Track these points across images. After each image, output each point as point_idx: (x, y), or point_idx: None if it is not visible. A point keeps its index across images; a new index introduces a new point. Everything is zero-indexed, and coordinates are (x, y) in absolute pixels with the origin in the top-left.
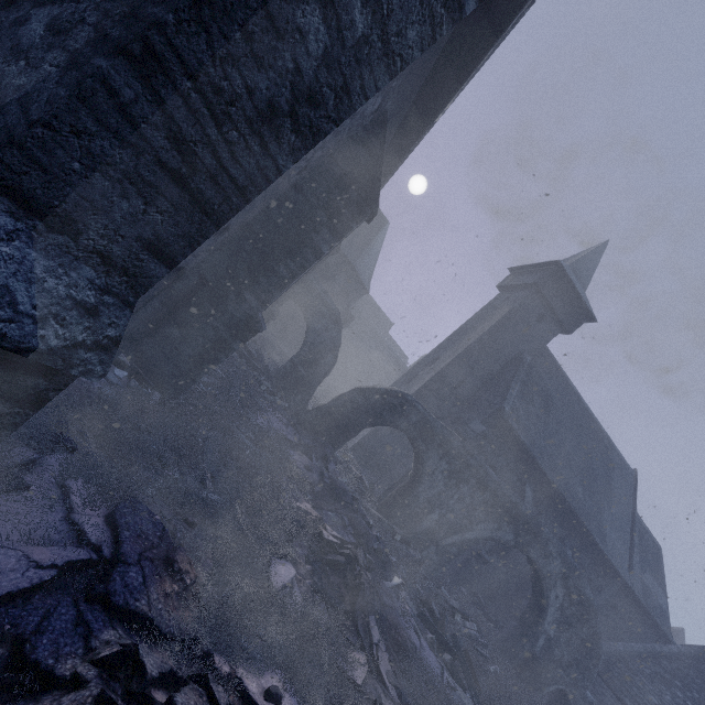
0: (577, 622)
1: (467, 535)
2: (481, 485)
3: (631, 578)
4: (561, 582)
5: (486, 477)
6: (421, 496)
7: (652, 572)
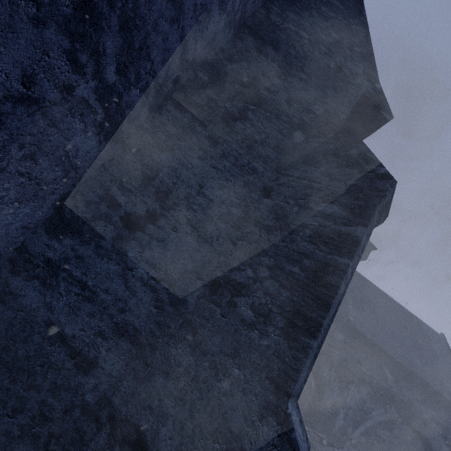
0: None
1: (367, 424)
2: (362, 381)
3: None
4: (443, 442)
5: (362, 374)
6: (327, 402)
7: None
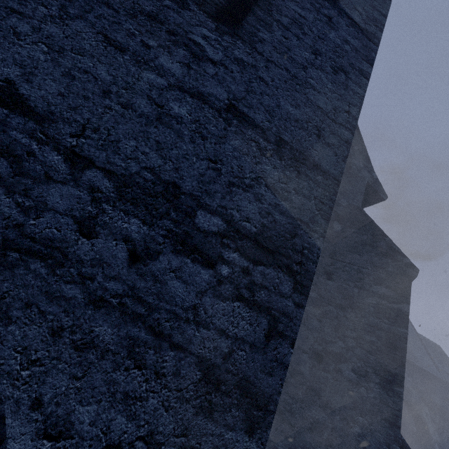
0: (444, 424)
1: None
2: None
3: (442, 375)
4: (422, 403)
5: None
6: None
7: (446, 363)
